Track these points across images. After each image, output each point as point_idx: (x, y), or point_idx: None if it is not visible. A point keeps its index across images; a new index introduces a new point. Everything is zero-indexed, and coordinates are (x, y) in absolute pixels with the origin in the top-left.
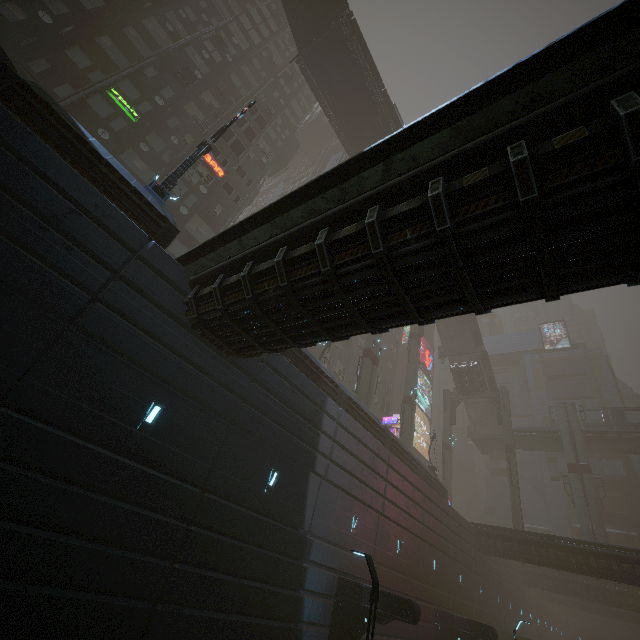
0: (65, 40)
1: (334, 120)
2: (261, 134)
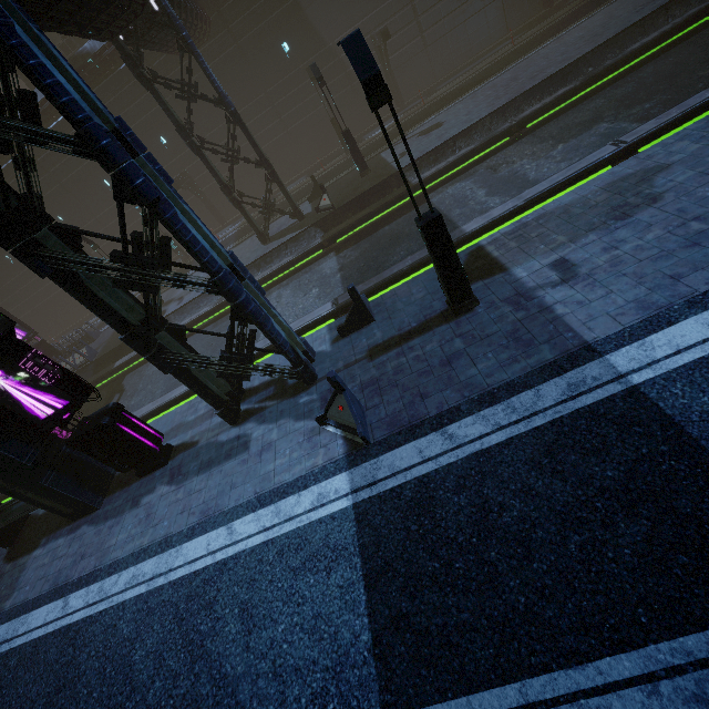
0: None
1: None
2: None
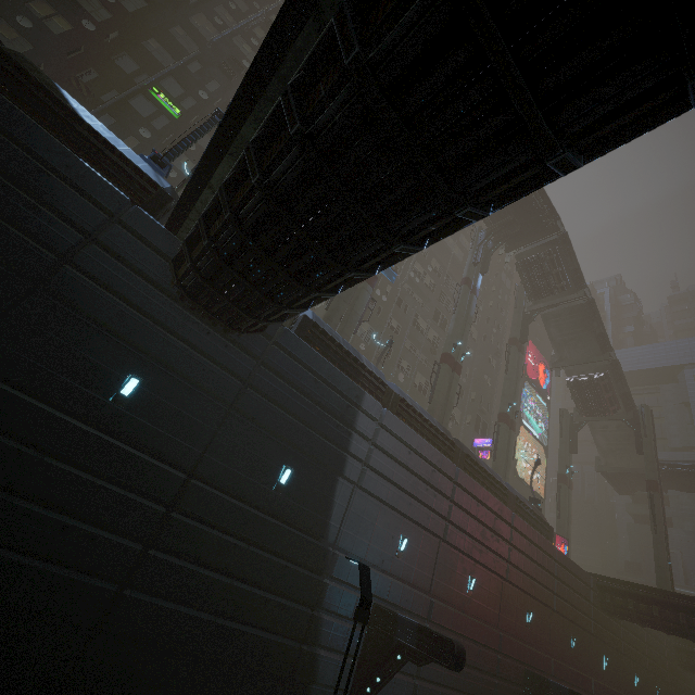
0: (112, 48)
1: None
2: None
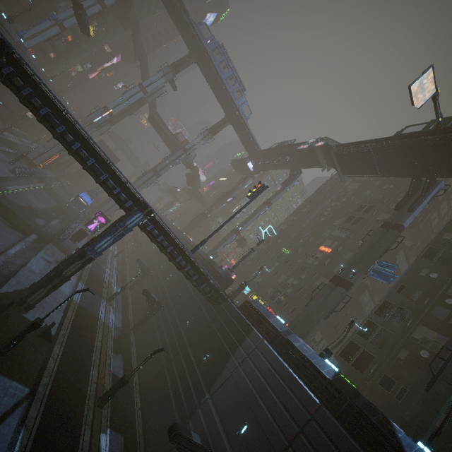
0: (280, 244)
1: (377, 176)
2: (367, 215)
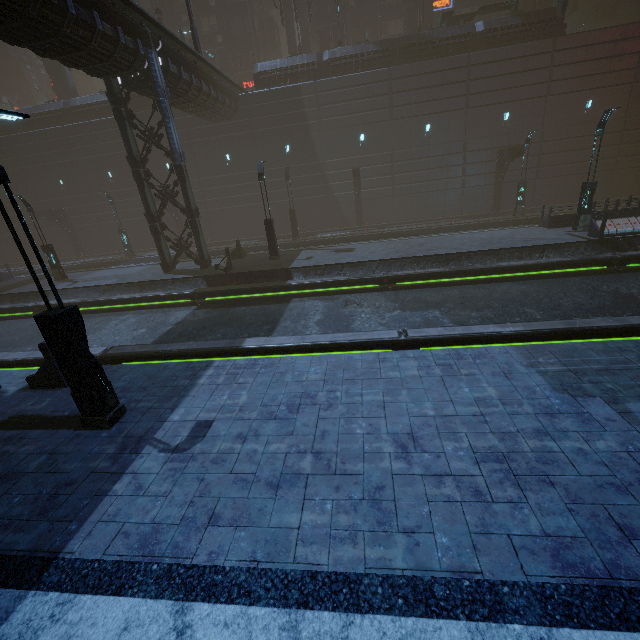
0: None
1: None
2: None
